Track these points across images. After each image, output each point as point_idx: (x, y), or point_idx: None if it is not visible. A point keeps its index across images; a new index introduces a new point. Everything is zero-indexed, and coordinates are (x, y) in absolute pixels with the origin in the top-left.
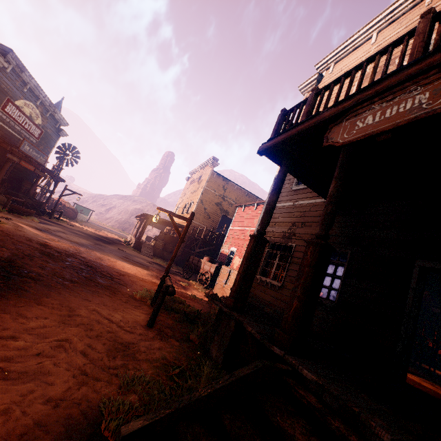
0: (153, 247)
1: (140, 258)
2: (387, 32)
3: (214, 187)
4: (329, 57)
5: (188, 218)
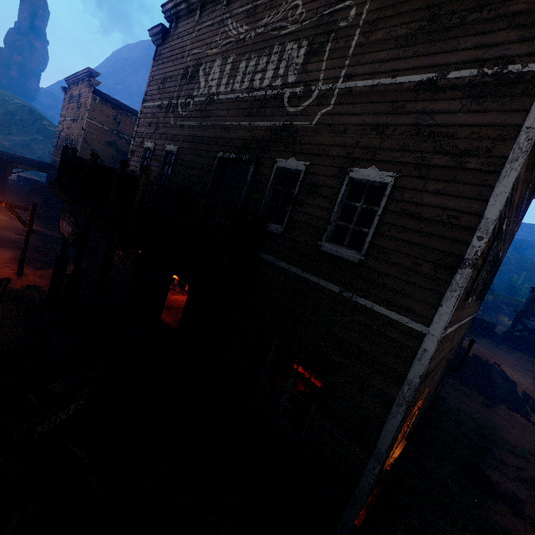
0: (28, 205)
1: (5, 229)
2: (206, 14)
3: (101, 118)
4: (170, 5)
5: (30, 209)
